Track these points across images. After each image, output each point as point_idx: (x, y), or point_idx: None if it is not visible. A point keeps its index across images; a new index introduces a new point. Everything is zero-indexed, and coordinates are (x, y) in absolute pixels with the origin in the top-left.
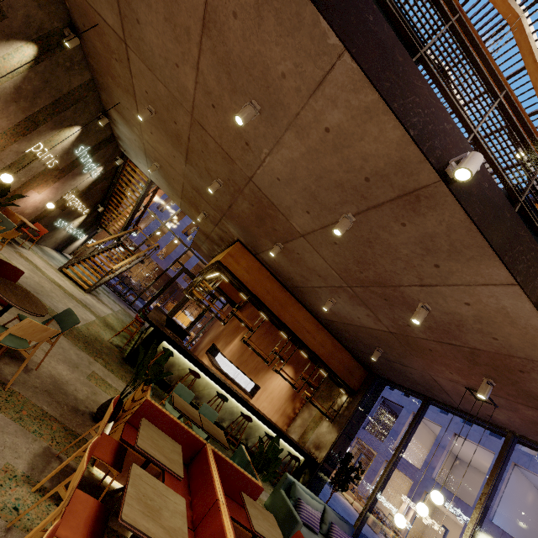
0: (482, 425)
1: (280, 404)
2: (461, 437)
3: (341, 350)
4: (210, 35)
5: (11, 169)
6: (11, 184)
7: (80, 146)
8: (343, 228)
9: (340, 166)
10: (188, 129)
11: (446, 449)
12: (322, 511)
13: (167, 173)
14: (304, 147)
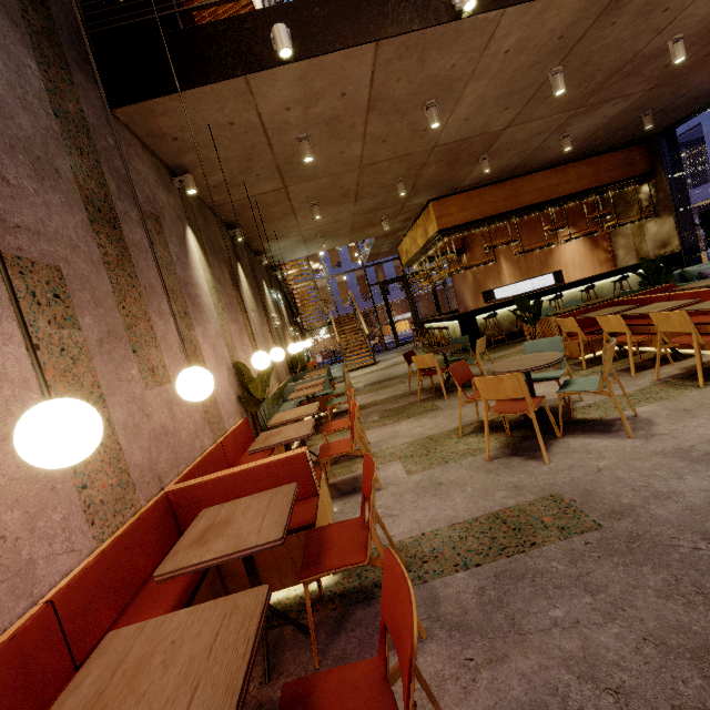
0: None
1: (590, 262)
2: None
3: (600, 160)
4: (375, 109)
5: (282, 346)
6: (287, 355)
7: (271, 293)
8: (561, 84)
9: (529, 55)
10: (356, 179)
11: None
12: None
13: (332, 232)
14: (487, 79)
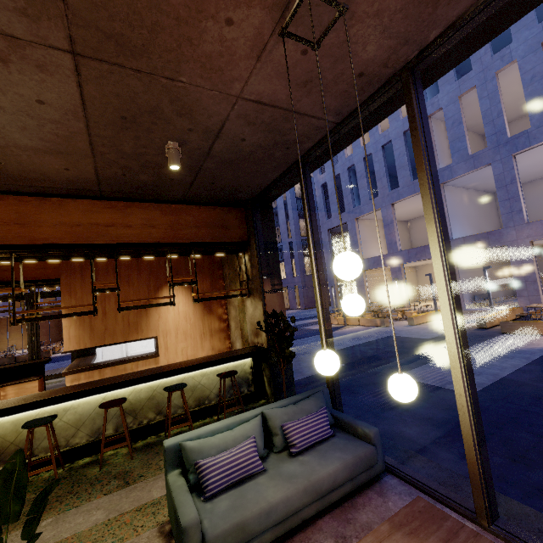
0: (373, 119)
1: (199, 329)
2: (397, 203)
3: (184, 210)
4: None
5: None
6: None
7: None
8: None
9: None
10: None
11: (394, 221)
12: (259, 427)
13: None
14: None
